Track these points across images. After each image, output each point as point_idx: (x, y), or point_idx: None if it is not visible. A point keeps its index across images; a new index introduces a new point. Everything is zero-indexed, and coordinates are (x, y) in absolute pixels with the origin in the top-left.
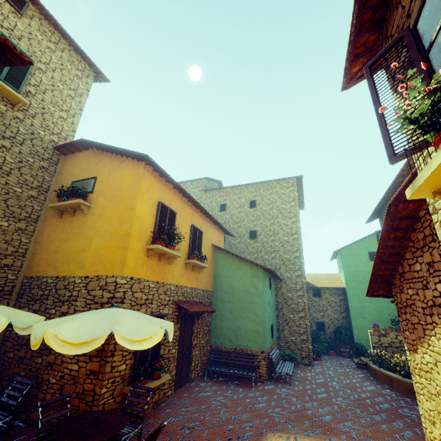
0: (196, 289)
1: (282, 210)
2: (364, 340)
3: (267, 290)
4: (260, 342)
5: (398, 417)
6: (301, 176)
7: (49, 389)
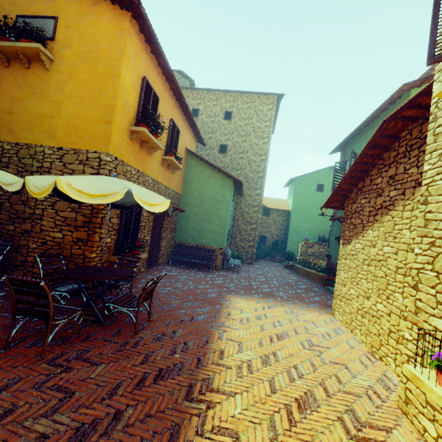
0: (168, 189)
1: (256, 128)
2: (293, 251)
3: (232, 201)
4: (220, 241)
5: (312, 291)
6: (283, 95)
7: (30, 253)
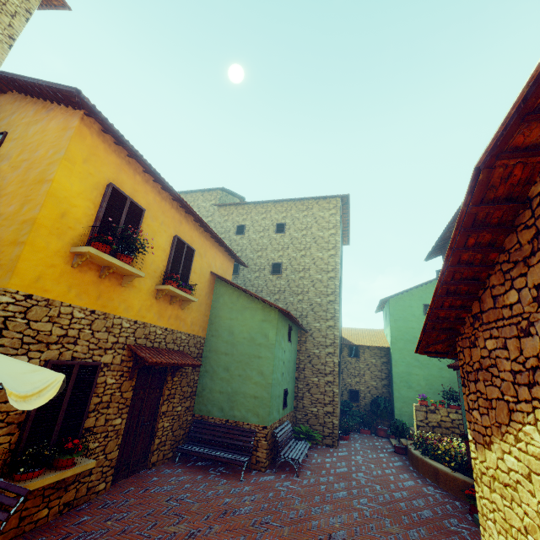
0: (174, 332)
1: (318, 239)
2: (406, 416)
3: (283, 342)
4: (263, 413)
5: (443, 535)
6: (347, 196)
7: None
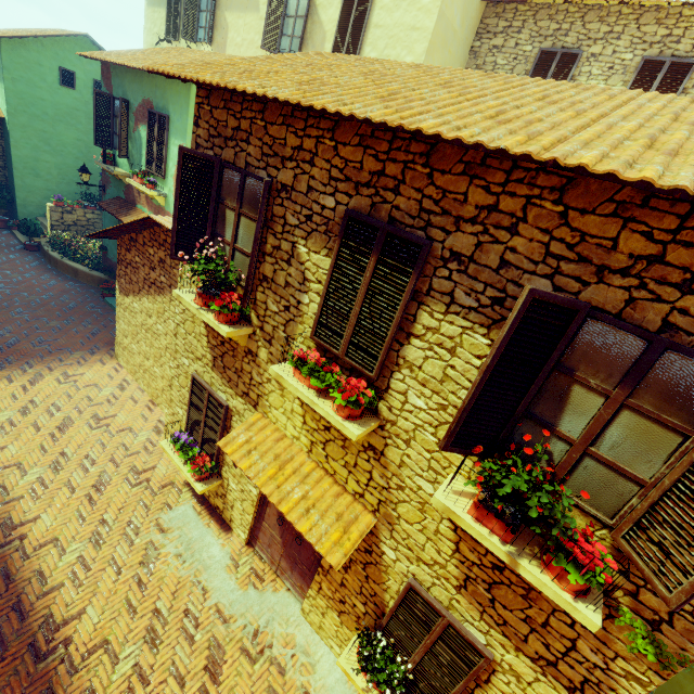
0: None
1: None
2: (33, 207)
3: None
4: None
5: (87, 316)
6: None
7: None
